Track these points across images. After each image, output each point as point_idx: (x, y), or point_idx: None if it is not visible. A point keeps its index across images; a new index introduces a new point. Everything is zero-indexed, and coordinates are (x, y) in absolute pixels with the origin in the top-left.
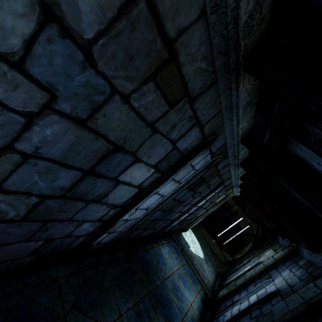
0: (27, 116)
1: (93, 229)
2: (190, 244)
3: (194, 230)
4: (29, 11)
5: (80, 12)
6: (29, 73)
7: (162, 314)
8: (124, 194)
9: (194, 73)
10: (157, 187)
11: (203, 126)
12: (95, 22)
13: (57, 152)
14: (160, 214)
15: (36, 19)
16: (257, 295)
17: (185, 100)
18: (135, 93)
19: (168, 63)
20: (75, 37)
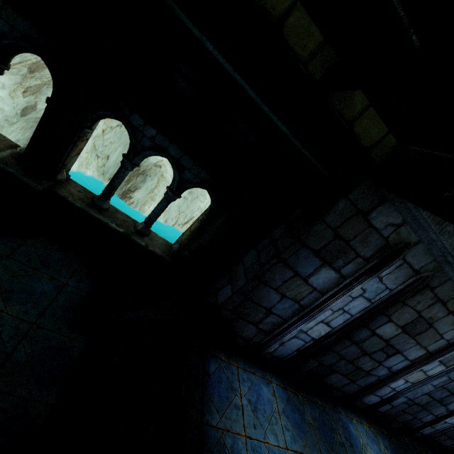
0: (452, 380)
1: (429, 420)
2: None
3: None
4: None
5: None
6: None
7: None
8: None
9: None
10: None
11: None
12: None
13: (450, 387)
14: None
15: None
16: None
17: None
18: None
19: None
20: None
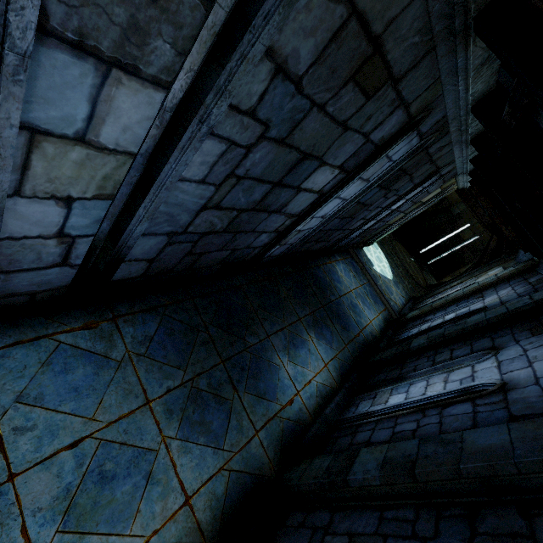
0: (248, 148)
1: (268, 240)
2: (374, 262)
3: (382, 244)
4: (268, 76)
5: (300, 58)
6: (257, 116)
7: (339, 324)
8: (302, 202)
9: (403, 53)
10: (339, 191)
11: (409, 104)
12: (309, 59)
13: (259, 171)
14: (337, 222)
15: (270, 78)
16: (457, 313)
17: (387, 85)
18: (331, 100)
19: (371, 57)
20: (292, 78)
